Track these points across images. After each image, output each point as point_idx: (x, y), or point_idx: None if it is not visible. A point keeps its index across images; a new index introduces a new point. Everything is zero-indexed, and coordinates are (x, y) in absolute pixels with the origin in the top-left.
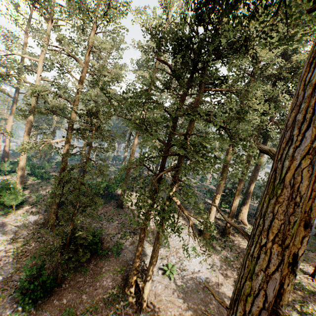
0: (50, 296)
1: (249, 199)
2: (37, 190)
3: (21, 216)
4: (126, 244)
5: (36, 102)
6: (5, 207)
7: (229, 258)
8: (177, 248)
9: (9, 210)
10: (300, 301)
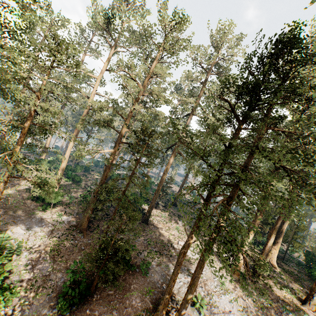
0: (83, 304)
1: (280, 239)
2: (69, 191)
3: (57, 215)
4: (153, 264)
5: (87, 112)
6: (42, 203)
7: (262, 304)
8: (205, 279)
9: (46, 207)
10: None
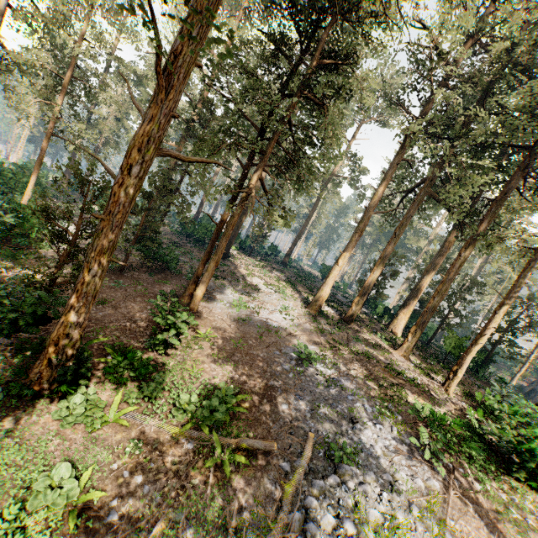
0: (110, 274)
1: (415, 300)
2: None
3: None
4: None
5: None
6: None
7: (328, 331)
8: (265, 301)
9: None
10: (392, 382)
